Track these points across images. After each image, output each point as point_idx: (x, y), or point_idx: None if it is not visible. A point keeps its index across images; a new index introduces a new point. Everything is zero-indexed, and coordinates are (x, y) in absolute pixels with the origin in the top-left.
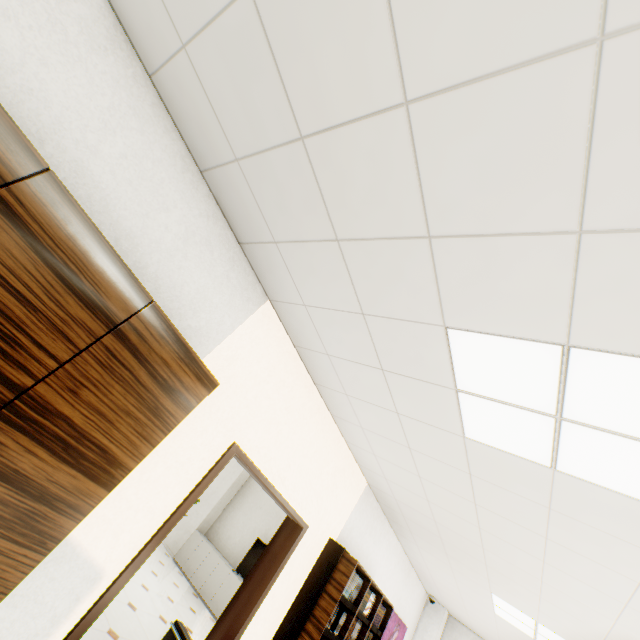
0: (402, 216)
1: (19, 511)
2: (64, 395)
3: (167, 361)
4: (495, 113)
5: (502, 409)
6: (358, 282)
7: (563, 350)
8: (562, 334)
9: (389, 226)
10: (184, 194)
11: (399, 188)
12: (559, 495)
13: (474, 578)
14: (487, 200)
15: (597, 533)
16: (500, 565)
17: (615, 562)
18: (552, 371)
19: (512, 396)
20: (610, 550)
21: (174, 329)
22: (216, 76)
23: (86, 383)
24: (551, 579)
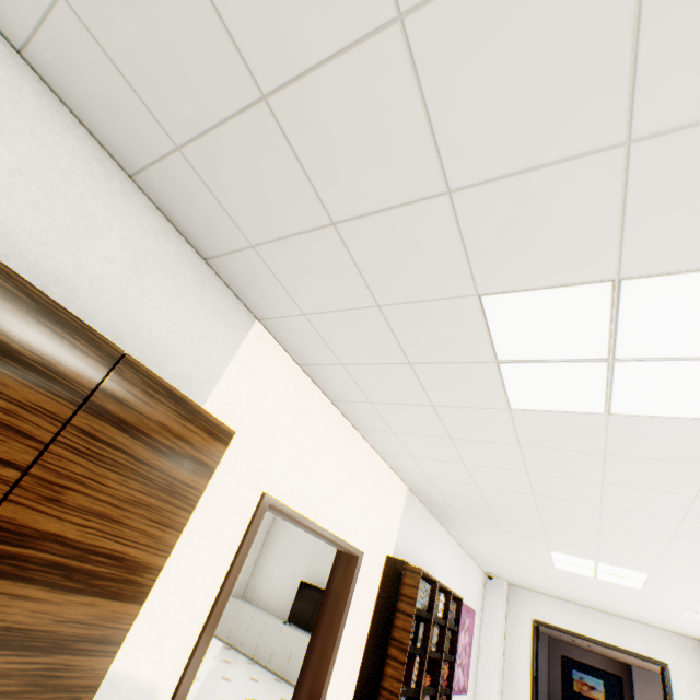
0: (412, 173)
1: (29, 676)
2: (42, 509)
3: (165, 424)
4: (518, 7)
5: (550, 368)
6: (367, 270)
7: (613, 286)
8: (612, 268)
9: (397, 190)
10: (117, 210)
11: (404, 138)
12: (614, 438)
13: (531, 543)
14: (516, 128)
15: (653, 463)
16: (557, 523)
17: (671, 484)
18: (602, 312)
19: (560, 351)
20: (666, 474)
21: (162, 382)
22: (121, 31)
23: (68, 484)
24: (609, 519)
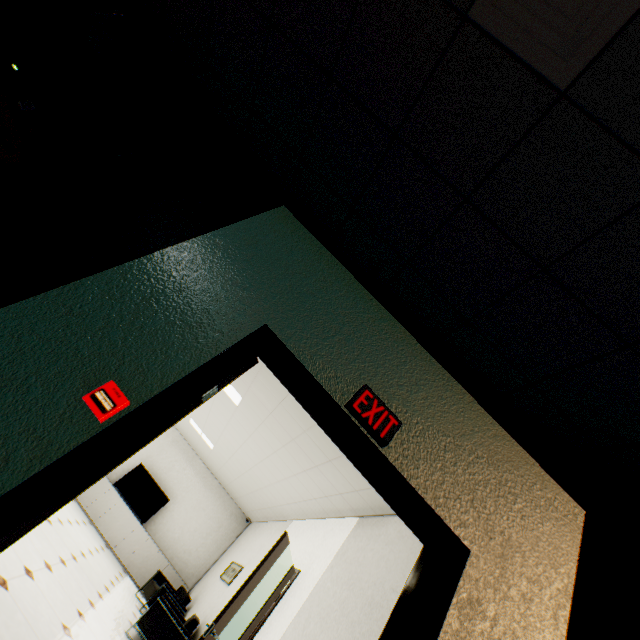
0: None
1: None
2: None
3: None
4: None
5: None
6: None
7: None
8: None
9: None
10: None
11: None
12: None
13: None
14: None
15: None
16: None
17: None
18: None
19: None
20: None
21: None
22: None
23: None
24: None
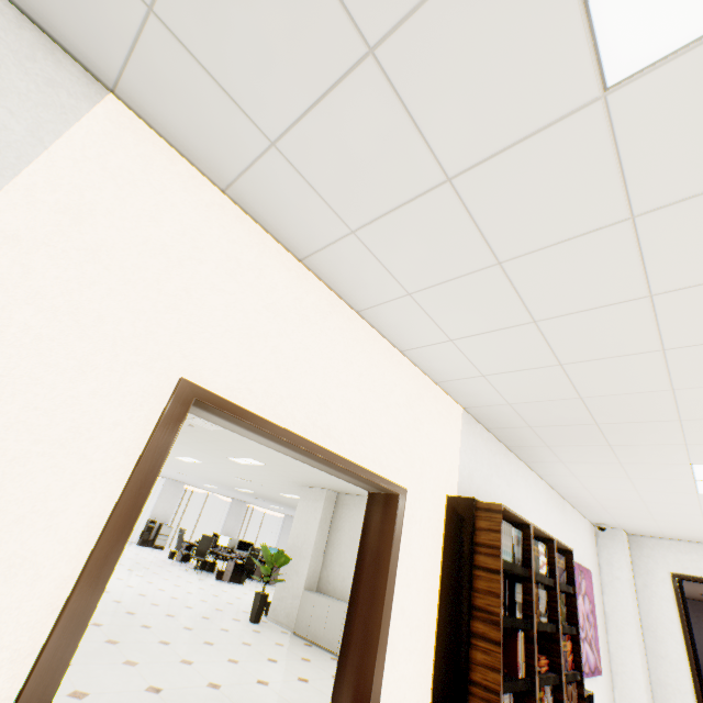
0: None
1: None
2: None
3: None
4: None
5: None
6: None
7: None
8: None
9: None
10: None
11: None
12: None
13: (660, 458)
14: None
15: None
16: None
17: None
18: None
19: None
20: None
21: None
22: None
23: None
24: None
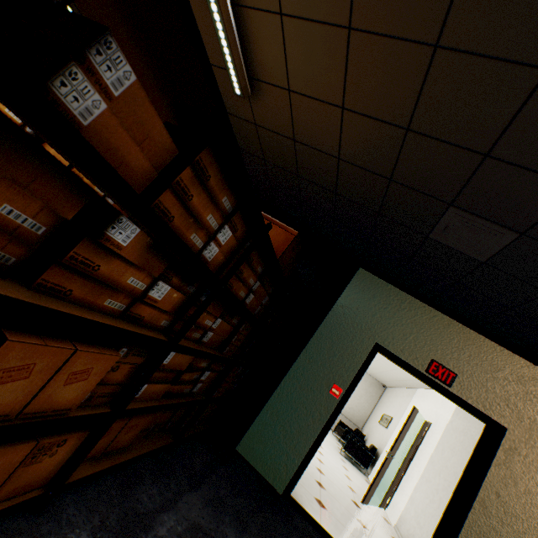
0: None
1: None
2: None
3: None
4: None
5: None
6: None
7: None
8: None
9: None
10: None
11: None
12: None
13: None
14: None
15: None
16: None
17: None
18: None
19: None
20: None
21: None
22: None
23: None
24: None
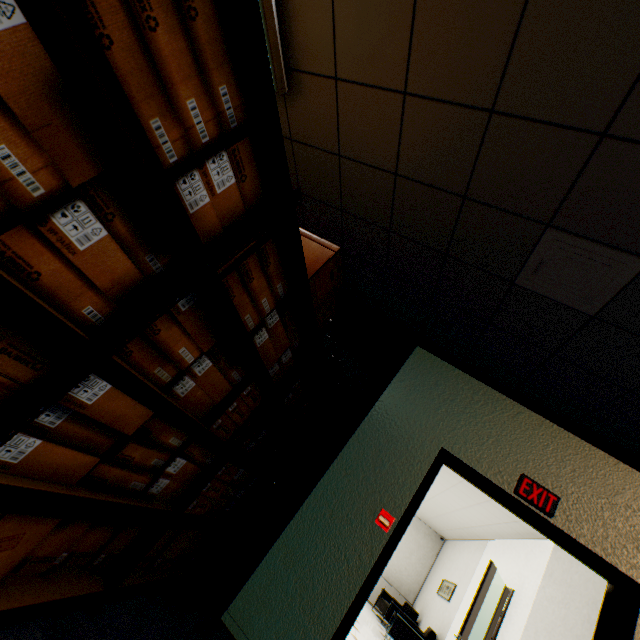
0: None
1: None
2: None
3: None
4: None
5: None
6: None
7: None
8: None
9: None
10: None
11: None
12: None
13: None
14: None
15: None
16: None
17: None
18: None
19: None
20: None
21: None
22: None
23: None
24: None
